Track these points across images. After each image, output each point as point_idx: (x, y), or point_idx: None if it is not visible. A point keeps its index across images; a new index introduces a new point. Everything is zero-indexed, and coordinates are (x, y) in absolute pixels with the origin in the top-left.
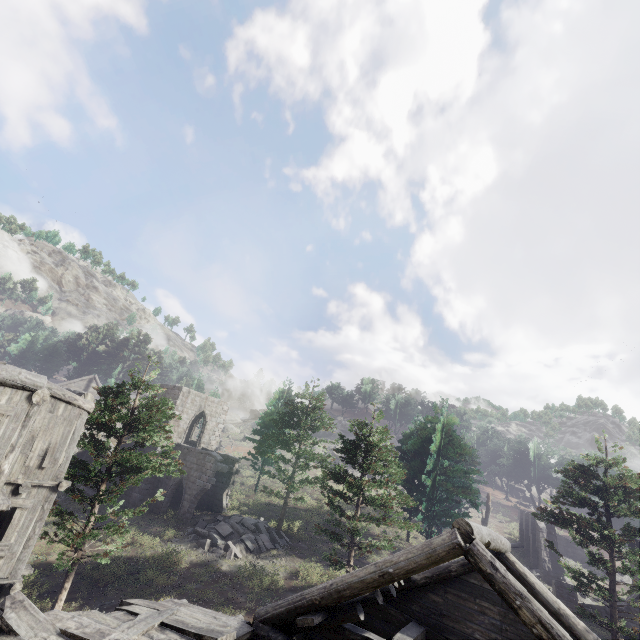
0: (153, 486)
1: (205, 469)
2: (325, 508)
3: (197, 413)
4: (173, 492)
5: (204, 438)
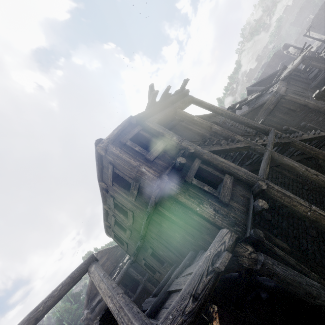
0: None
1: None
2: None
3: None
4: None
5: None
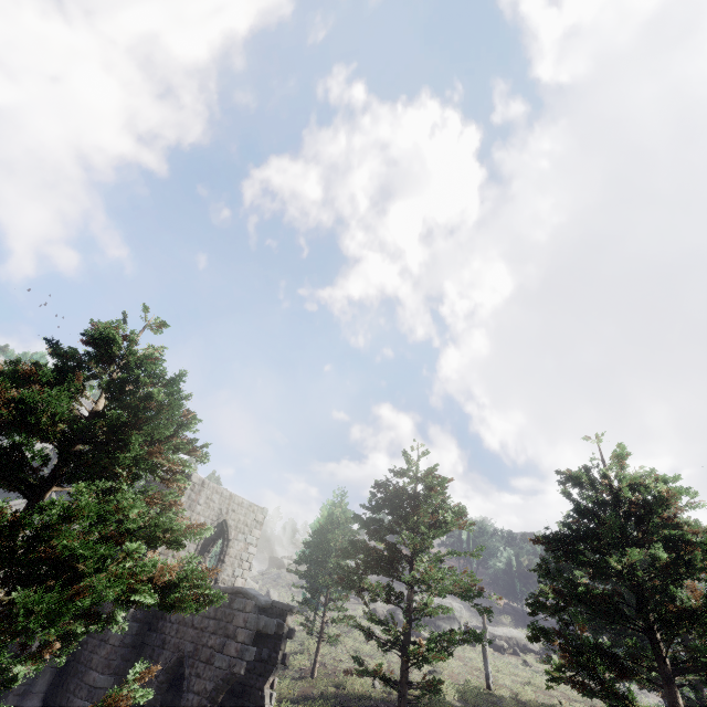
0: (120, 679)
1: (233, 627)
2: (445, 706)
3: (214, 523)
4: (161, 690)
5: (224, 572)
